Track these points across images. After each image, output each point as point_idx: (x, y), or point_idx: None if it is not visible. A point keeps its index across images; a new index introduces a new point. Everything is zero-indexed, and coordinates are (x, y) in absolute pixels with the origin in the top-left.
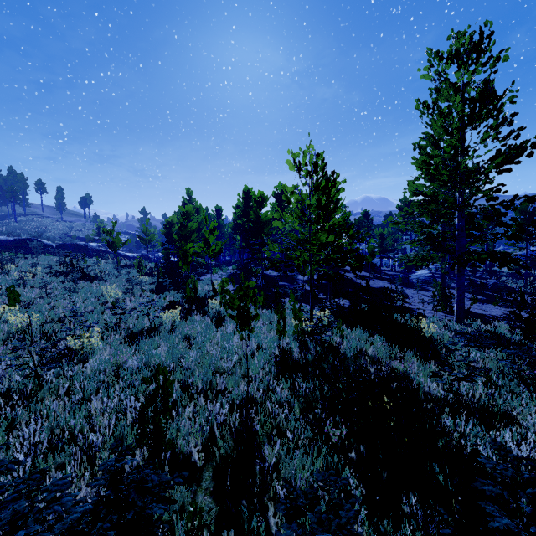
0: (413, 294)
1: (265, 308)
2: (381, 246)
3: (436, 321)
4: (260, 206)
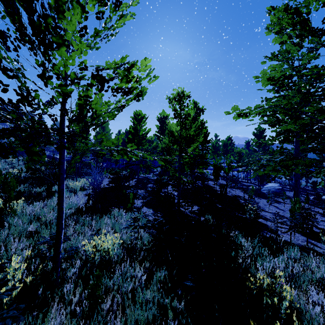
0: (264, 204)
1: (86, 213)
2: (238, 162)
3: (301, 261)
4: (139, 122)
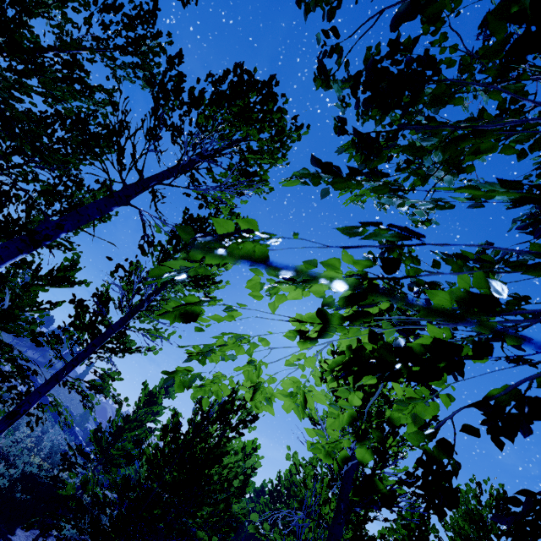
0: None
1: None
2: None
3: None
4: None
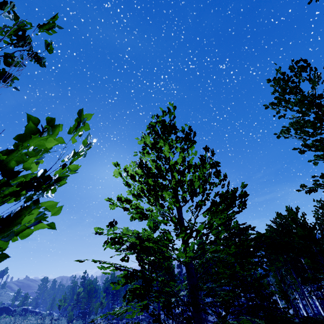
0: None
1: None
2: None
3: None
4: None
